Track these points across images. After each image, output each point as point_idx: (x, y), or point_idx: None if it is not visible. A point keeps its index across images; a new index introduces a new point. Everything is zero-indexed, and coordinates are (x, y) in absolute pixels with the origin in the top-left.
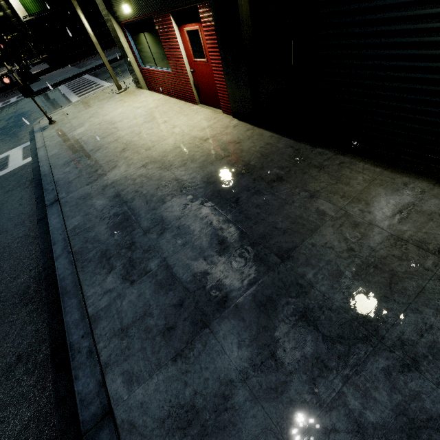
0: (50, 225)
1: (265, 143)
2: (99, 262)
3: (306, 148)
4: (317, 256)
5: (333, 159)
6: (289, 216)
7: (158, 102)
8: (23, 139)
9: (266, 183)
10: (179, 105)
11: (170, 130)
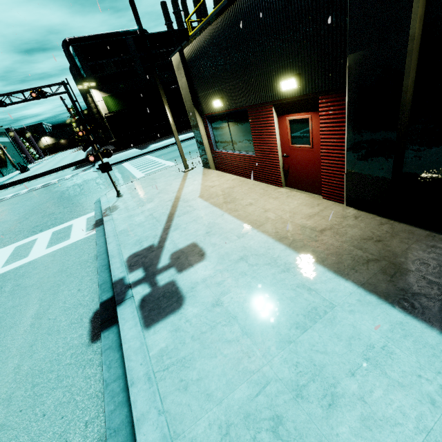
0: (124, 339)
1: (429, 245)
2: None
3: None
4: None
5: None
6: None
7: (233, 182)
8: (87, 209)
9: None
10: (261, 187)
11: (262, 214)
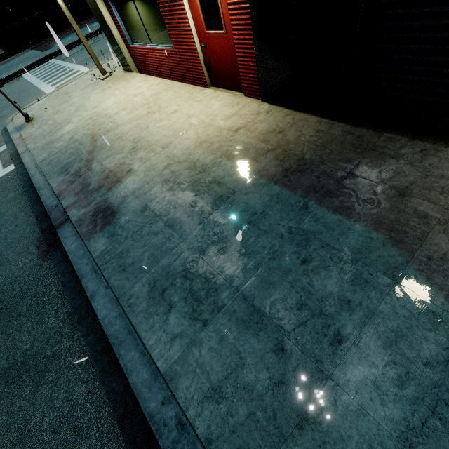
0: (68, 252)
1: (315, 130)
2: (150, 298)
3: (370, 133)
4: (440, 272)
5: (410, 145)
6: (382, 221)
7: (158, 87)
8: None
9: (335, 181)
10: (187, 89)
11: (186, 121)
